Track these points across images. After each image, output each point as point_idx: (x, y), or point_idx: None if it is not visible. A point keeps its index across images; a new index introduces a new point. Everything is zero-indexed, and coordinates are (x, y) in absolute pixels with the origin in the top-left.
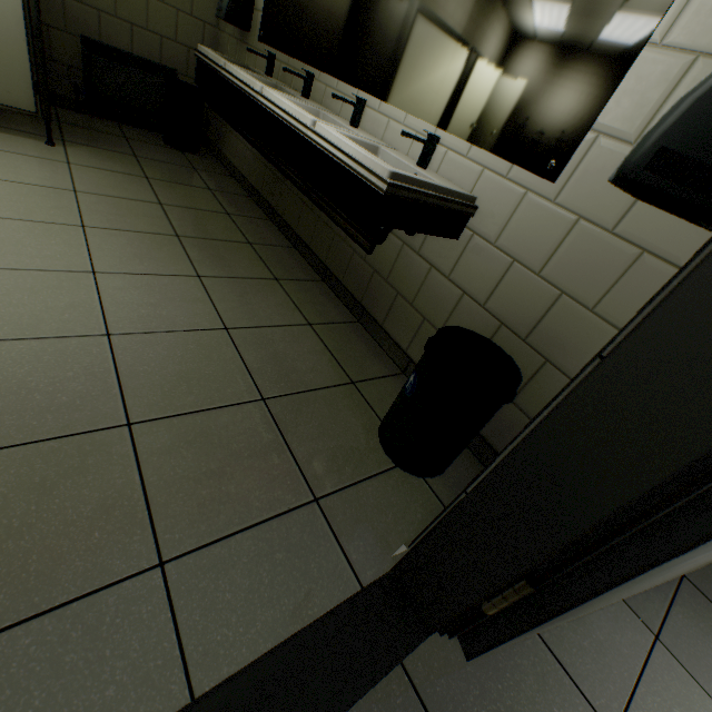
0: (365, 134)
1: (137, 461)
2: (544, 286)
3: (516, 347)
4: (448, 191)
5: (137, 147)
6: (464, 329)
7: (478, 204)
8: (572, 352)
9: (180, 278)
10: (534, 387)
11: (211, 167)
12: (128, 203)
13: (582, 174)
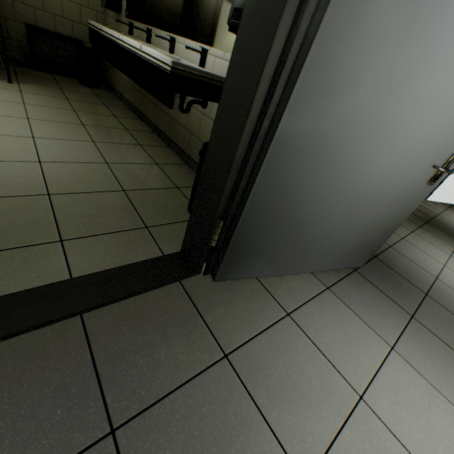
0: (177, 56)
1: (52, 207)
2: None
3: None
4: (210, 74)
5: (62, 85)
6: None
7: None
8: None
9: (83, 142)
10: None
11: (108, 95)
12: (55, 109)
13: None
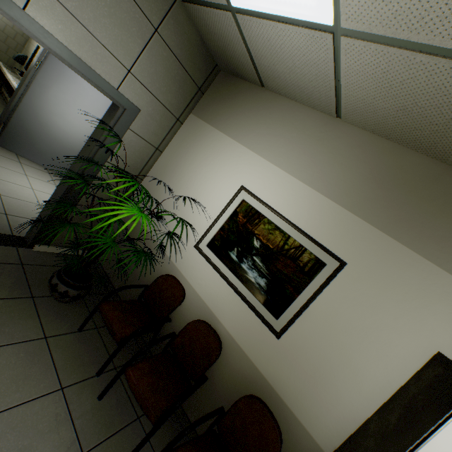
0: None
1: None
2: None
3: None
4: None
5: None
6: None
7: None
8: None
9: None
10: None
11: None
12: None
13: None
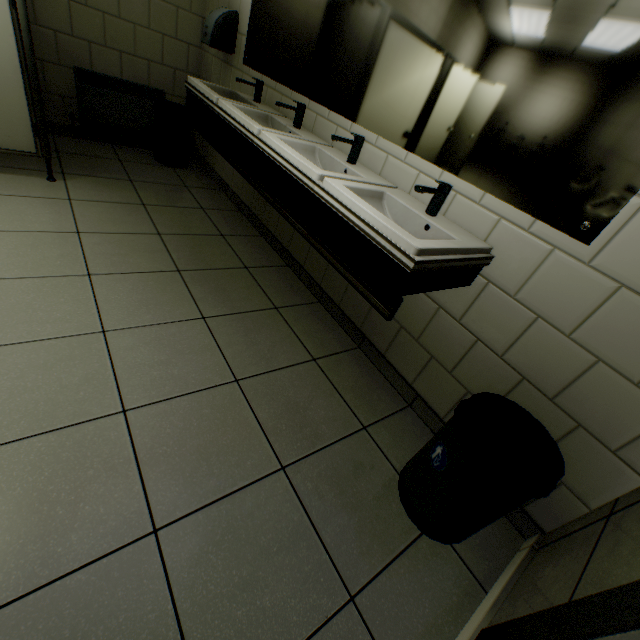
0: (364, 171)
1: (167, 582)
2: (576, 349)
3: (541, 405)
4: (468, 250)
5: (131, 169)
6: (491, 396)
7: (494, 253)
8: (611, 422)
9: (186, 323)
10: (564, 449)
11: (201, 182)
12: (129, 238)
13: (624, 240)
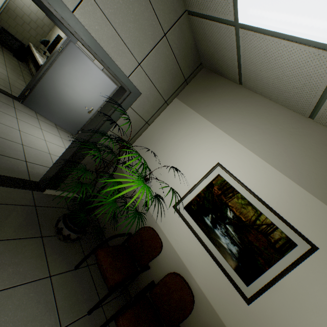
0: None
1: None
2: None
3: None
4: None
5: (5, 52)
6: None
7: None
8: None
9: (3, 69)
10: None
11: (25, 66)
12: None
13: None
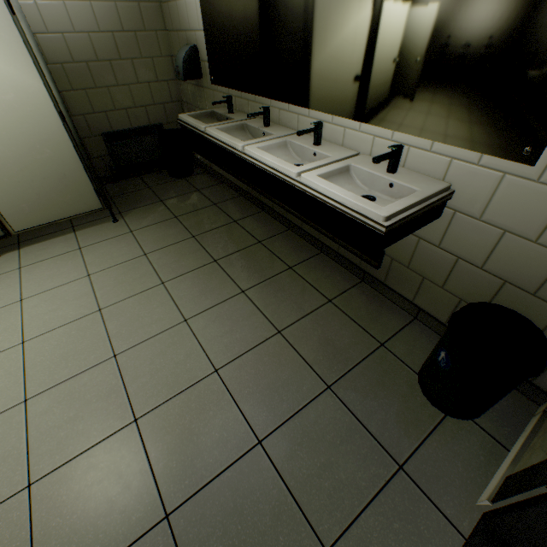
0: (329, 148)
1: (277, 471)
2: (544, 251)
3: (526, 300)
4: (429, 197)
5: (158, 192)
6: (476, 305)
7: (453, 188)
8: None
9: (233, 299)
10: None
11: (206, 182)
12: (176, 247)
13: None
